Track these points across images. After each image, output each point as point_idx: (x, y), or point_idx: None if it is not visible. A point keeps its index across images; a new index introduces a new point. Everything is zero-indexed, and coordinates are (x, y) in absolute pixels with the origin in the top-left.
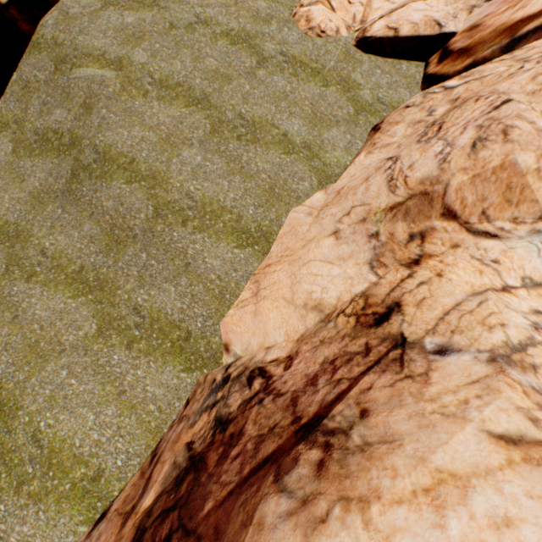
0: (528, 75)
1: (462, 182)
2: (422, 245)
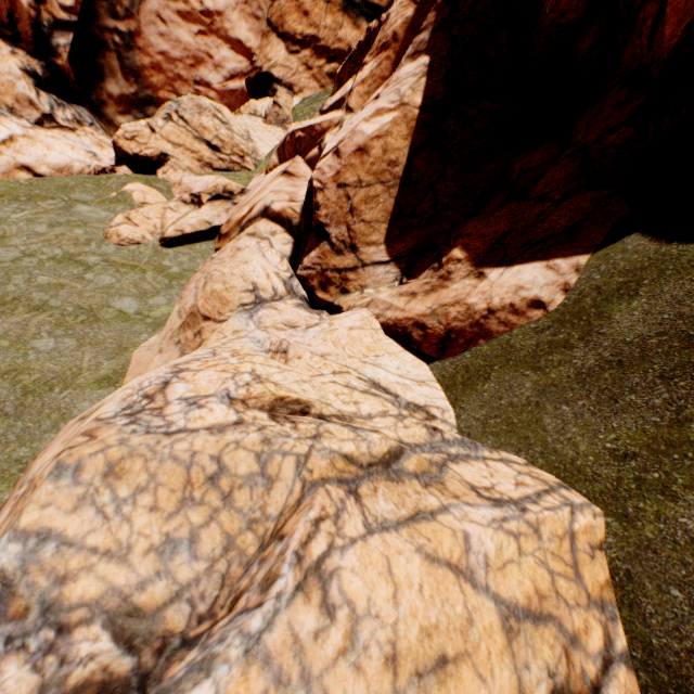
0: (230, 249)
1: (203, 303)
2: (201, 337)
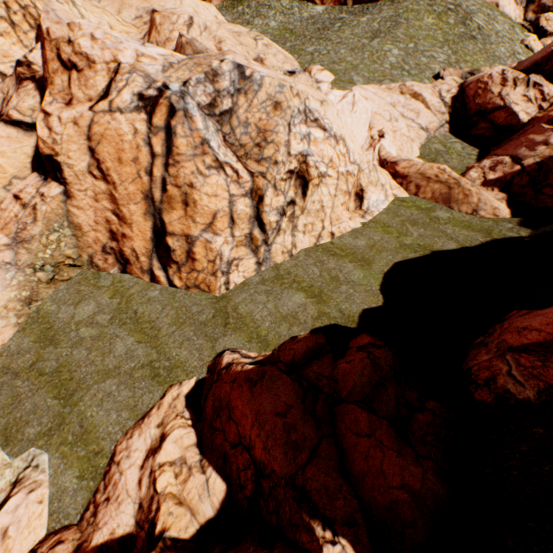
0: None
1: None
2: None
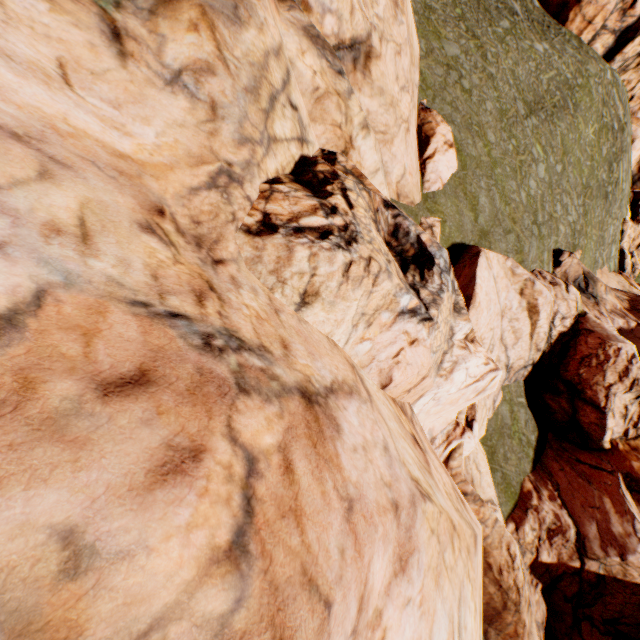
0: None
1: None
2: None
